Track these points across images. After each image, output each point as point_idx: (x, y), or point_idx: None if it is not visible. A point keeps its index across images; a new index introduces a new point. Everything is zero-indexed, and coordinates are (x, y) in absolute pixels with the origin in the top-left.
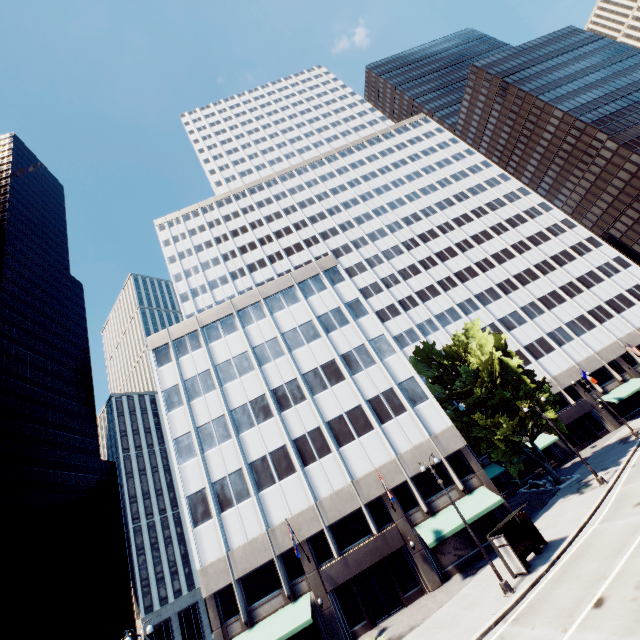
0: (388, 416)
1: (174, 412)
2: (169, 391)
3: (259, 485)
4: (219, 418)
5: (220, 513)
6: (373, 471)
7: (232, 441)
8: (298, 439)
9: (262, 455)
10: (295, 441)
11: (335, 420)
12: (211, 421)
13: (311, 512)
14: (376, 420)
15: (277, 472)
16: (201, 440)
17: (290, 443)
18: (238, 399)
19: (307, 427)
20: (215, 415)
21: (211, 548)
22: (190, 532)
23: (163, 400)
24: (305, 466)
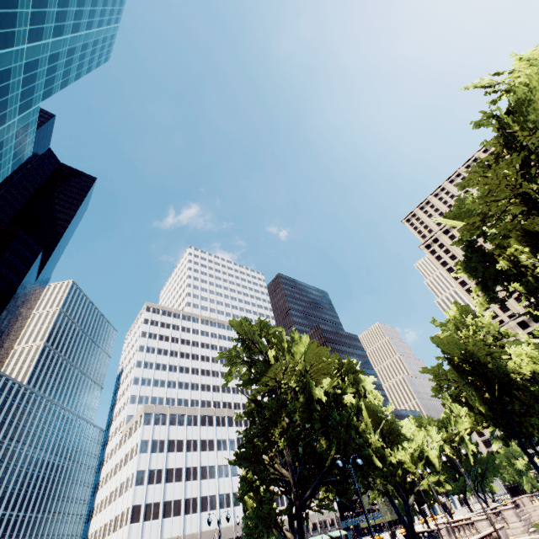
0: (224, 506)
1: (142, 455)
2: (144, 441)
3: (164, 514)
4: (160, 469)
5: (144, 521)
6: (209, 530)
7: (161, 485)
8: (187, 499)
9: (171, 499)
10: (186, 499)
11: (204, 497)
12: (156, 469)
13: (180, 538)
14: (219, 506)
15: (174, 511)
16: (149, 477)
17: (184, 499)
18: (171, 464)
19: (193, 495)
20: (159, 467)
21: (134, 538)
22: (128, 525)
23: (140, 445)
24: (185, 514)
